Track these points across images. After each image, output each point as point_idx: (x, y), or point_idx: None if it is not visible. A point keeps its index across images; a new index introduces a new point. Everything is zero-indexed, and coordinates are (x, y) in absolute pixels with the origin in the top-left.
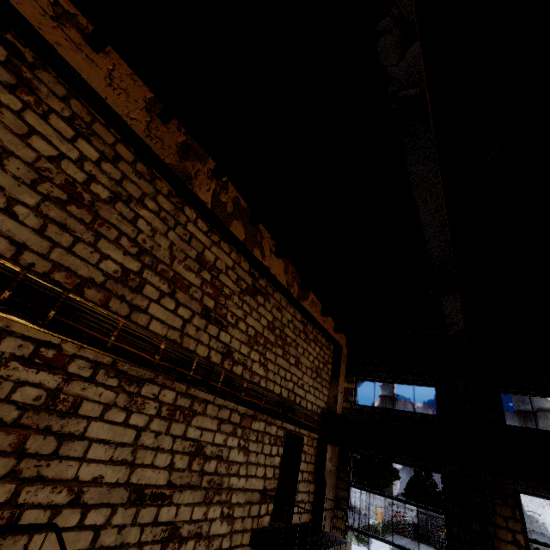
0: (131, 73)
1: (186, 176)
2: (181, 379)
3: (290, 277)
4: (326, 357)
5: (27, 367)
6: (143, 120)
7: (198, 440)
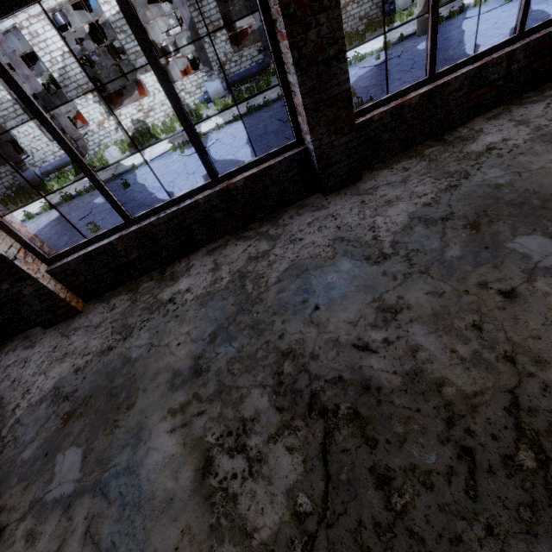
0: None
1: None
2: None
3: None
4: None
5: None
6: None
7: None
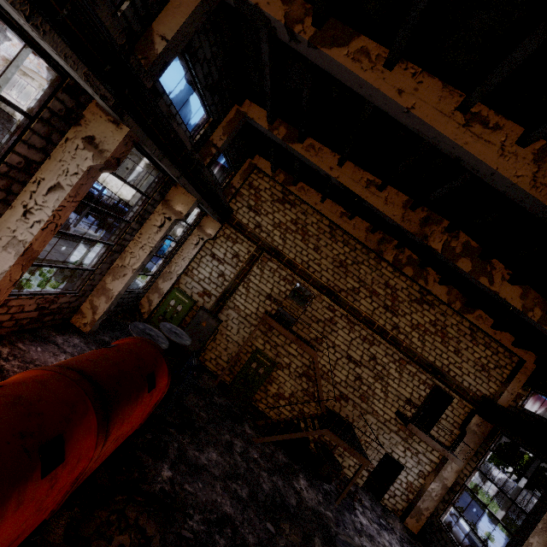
0: (361, 220)
1: (380, 251)
2: (369, 329)
3: (453, 297)
4: (501, 362)
5: (327, 309)
6: (364, 236)
7: (374, 354)
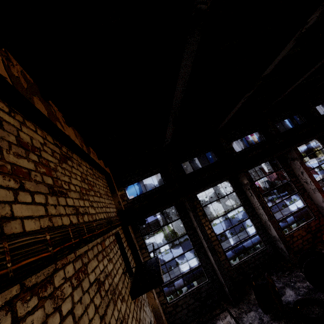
0: None
1: None
2: (71, 250)
3: (79, 139)
4: (105, 184)
5: None
6: None
7: (96, 278)
